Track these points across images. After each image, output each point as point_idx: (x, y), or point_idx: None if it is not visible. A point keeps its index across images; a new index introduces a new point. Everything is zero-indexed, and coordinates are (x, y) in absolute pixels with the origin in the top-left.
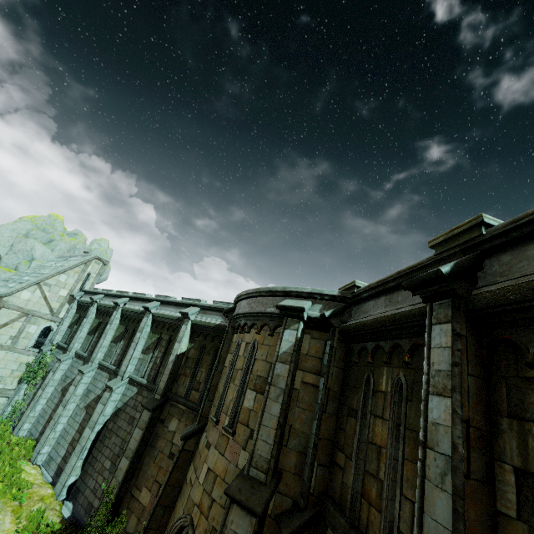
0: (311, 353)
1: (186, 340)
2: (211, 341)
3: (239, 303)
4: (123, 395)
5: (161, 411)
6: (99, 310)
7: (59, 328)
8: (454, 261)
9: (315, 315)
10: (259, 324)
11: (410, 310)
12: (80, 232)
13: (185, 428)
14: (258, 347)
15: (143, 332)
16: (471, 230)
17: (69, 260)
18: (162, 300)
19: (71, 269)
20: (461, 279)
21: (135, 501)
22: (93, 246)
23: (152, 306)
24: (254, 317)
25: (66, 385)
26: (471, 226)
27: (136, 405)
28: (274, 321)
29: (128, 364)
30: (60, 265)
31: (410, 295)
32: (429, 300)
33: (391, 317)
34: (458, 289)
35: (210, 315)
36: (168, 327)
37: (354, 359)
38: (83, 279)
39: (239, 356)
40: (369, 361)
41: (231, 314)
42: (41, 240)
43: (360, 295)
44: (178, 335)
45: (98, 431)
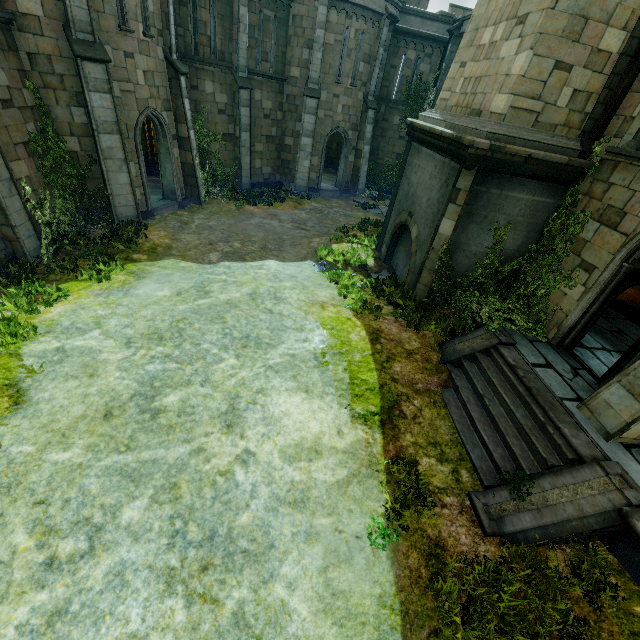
0: None
1: None
2: None
3: None
4: None
5: None
6: None
7: None
8: None
9: None
10: None
11: None
12: None
13: (79, 51)
14: None
15: None
16: None
17: None
18: None
19: None
20: None
21: (17, 184)
22: None
23: None
24: None
25: None
26: None
27: None
28: None
29: None
30: None
31: None
32: None
33: None
34: None
35: None
36: None
37: None
38: None
39: None
40: None
41: None
42: None
43: None
44: None
45: None
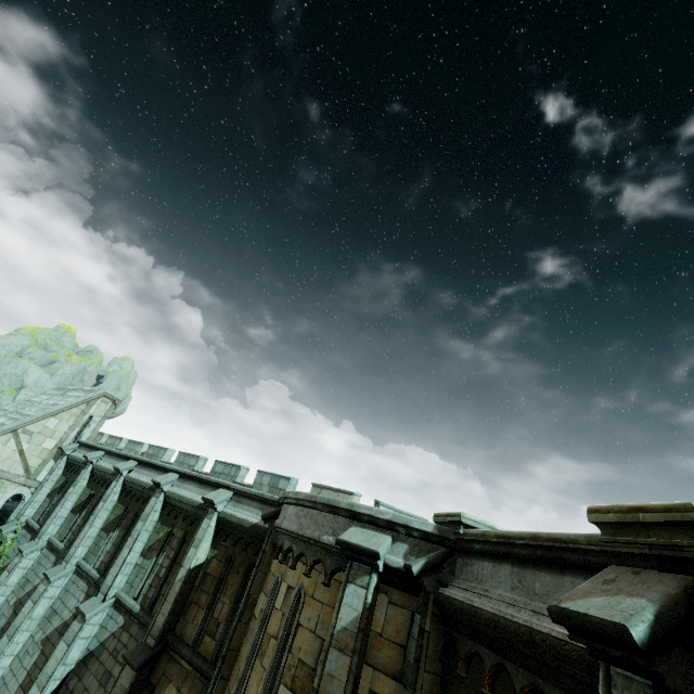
0: (388, 633)
1: (207, 544)
2: (243, 550)
3: (286, 507)
4: (102, 628)
5: (153, 668)
6: (94, 475)
7: (34, 497)
8: (651, 603)
9: (397, 564)
10: (310, 557)
11: (562, 642)
12: (96, 349)
13: None
14: (304, 601)
15: (148, 521)
16: (673, 527)
17: (67, 396)
18: (181, 472)
19: (66, 411)
20: (670, 648)
21: None
22: (112, 367)
23: (165, 481)
24: (304, 542)
25: (23, 596)
26: (673, 521)
27: (117, 650)
28: (333, 559)
29: (116, 573)
30: (52, 403)
31: (558, 592)
32: (602, 659)
33: (526, 632)
34: (667, 676)
35: (246, 506)
36: (184, 517)
37: (459, 668)
38: (82, 424)
39: (274, 608)
40: (485, 693)
41: (272, 521)
42: (38, 361)
43: (468, 542)
44: (196, 535)
45: (52, 693)
